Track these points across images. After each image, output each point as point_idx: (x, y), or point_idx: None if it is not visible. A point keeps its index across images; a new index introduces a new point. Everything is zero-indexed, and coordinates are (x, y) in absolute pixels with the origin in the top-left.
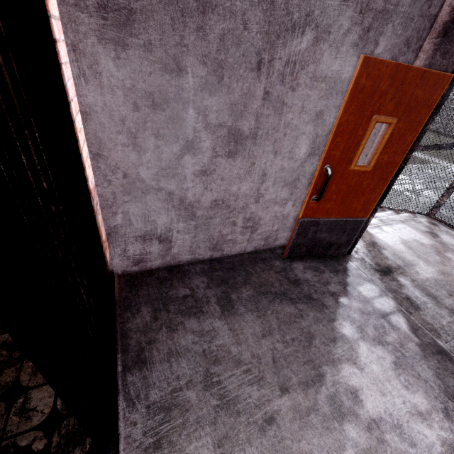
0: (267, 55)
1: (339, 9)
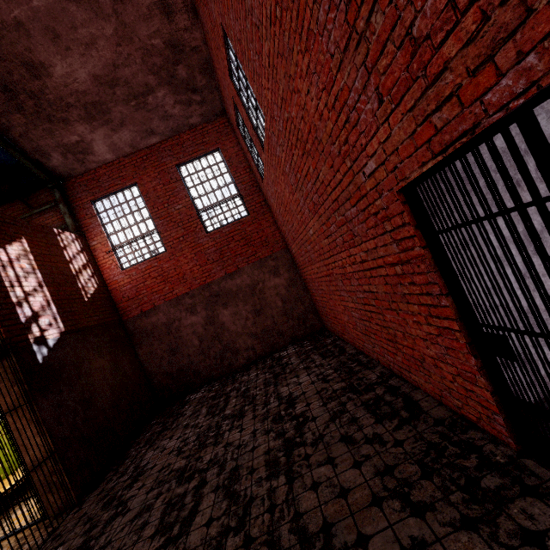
0: (519, 175)
1: (548, 124)
